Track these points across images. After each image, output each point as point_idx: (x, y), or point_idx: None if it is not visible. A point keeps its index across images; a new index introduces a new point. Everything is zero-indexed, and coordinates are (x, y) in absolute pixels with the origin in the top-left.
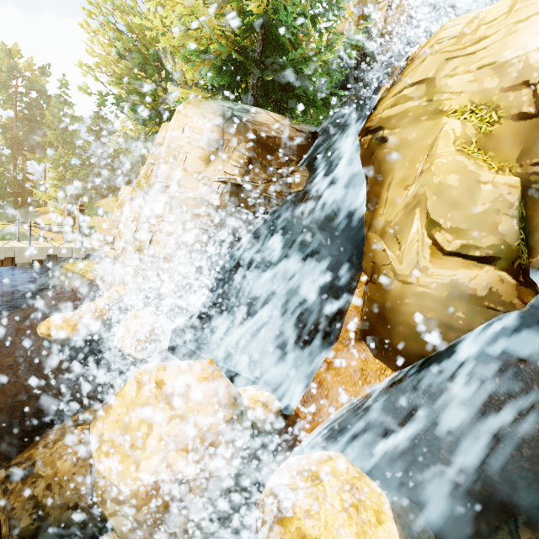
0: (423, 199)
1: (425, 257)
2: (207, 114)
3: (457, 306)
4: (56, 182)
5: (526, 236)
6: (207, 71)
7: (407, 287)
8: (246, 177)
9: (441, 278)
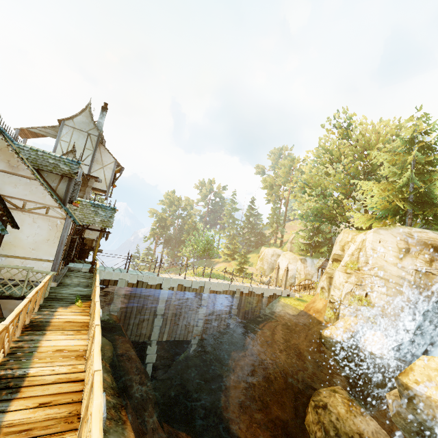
0: None
1: None
2: (394, 235)
3: None
4: (228, 245)
5: None
6: (379, 208)
7: None
8: (430, 267)
9: None
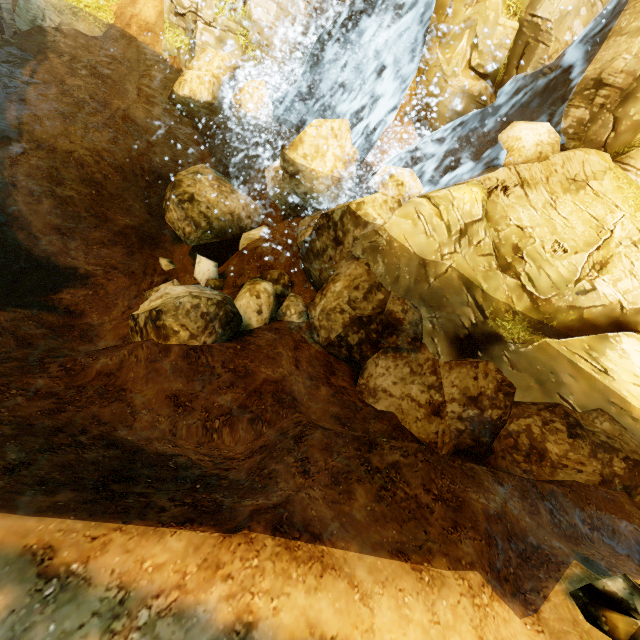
0: (473, 24)
1: (460, 68)
2: None
3: (463, 101)
4: None
5: (507, 62)
6: None
7: (444, 86)
8: None
9: (462, 83)
